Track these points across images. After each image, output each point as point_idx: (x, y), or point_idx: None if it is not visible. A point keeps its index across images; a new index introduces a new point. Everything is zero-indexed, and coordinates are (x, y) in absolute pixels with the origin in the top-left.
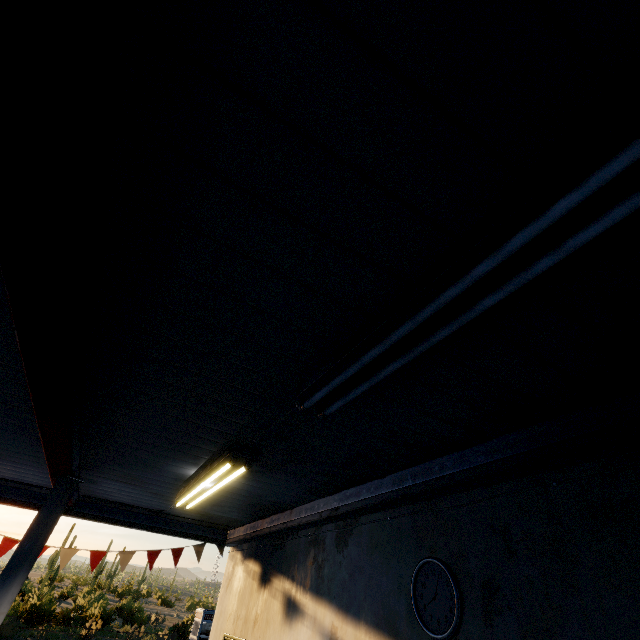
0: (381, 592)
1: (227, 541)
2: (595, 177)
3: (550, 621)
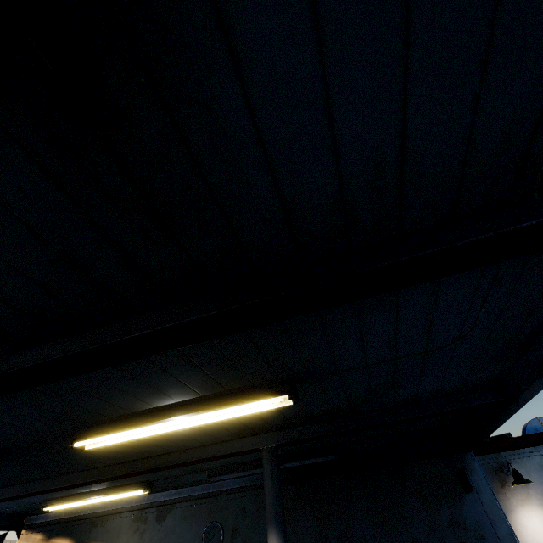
0: (185, 539)
1: (27, 526)
2: (295, 463)
3: (251, 537)
